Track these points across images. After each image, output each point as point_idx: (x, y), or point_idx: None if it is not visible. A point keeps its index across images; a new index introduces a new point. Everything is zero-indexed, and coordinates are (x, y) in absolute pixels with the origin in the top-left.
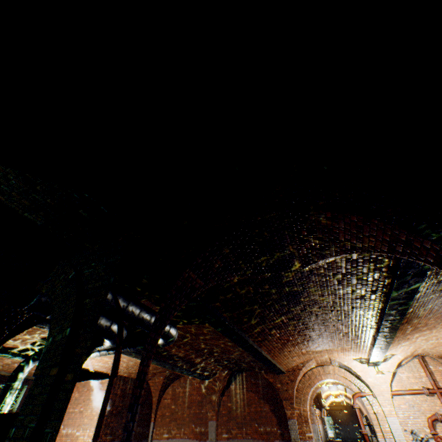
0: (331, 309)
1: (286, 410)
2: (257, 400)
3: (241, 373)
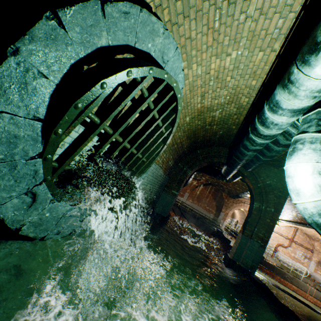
0: None
1: (223, 209)
2: (211, 198)
3: (209, 185)
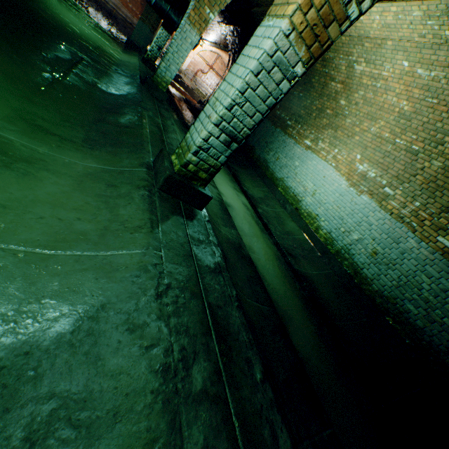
0: (211, 28)
1: None
2: None
3: None
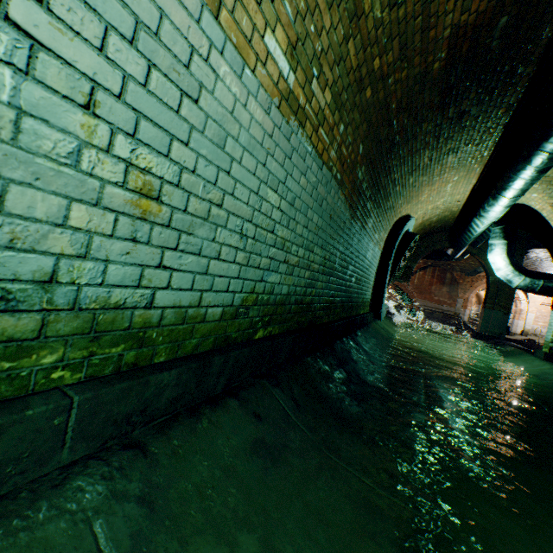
0: None
1: (459, 294)
2: (437, 284)
3: (430, 267)
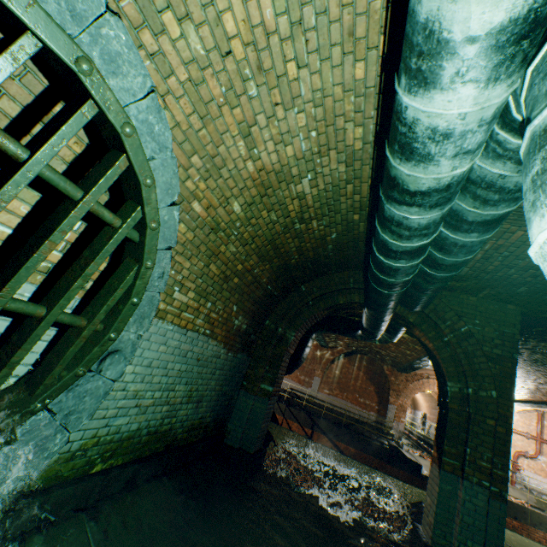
0: None
1: (390, 397)
2: (364, 379)
3: (355, 354)
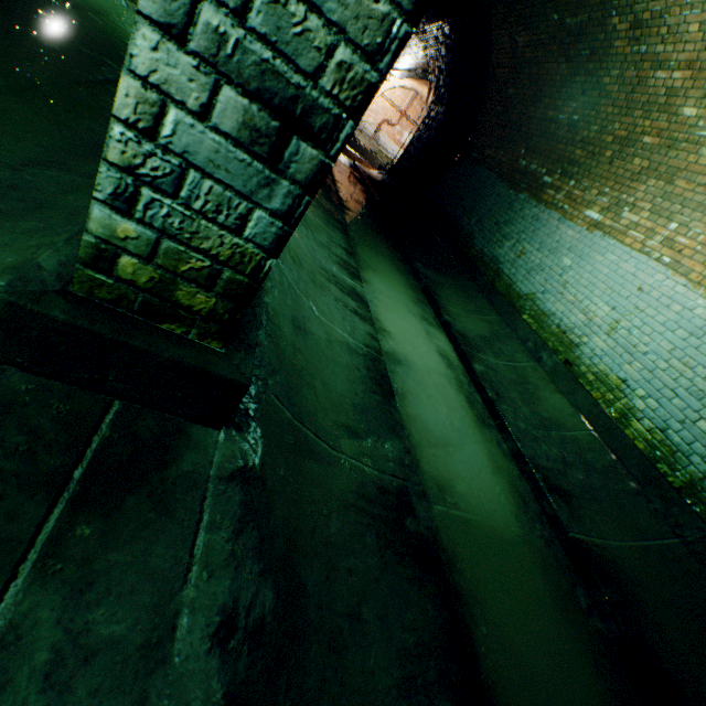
0: None
1: None
2: None
3: None
